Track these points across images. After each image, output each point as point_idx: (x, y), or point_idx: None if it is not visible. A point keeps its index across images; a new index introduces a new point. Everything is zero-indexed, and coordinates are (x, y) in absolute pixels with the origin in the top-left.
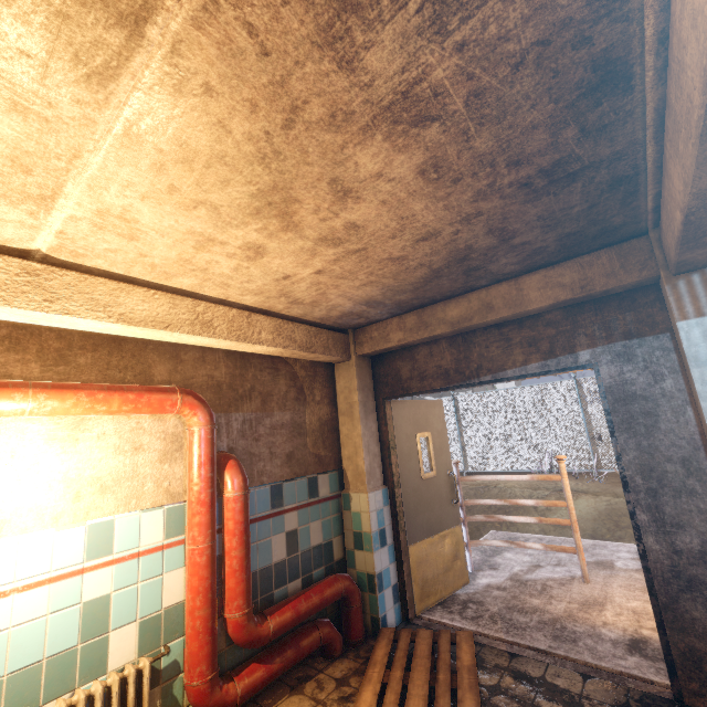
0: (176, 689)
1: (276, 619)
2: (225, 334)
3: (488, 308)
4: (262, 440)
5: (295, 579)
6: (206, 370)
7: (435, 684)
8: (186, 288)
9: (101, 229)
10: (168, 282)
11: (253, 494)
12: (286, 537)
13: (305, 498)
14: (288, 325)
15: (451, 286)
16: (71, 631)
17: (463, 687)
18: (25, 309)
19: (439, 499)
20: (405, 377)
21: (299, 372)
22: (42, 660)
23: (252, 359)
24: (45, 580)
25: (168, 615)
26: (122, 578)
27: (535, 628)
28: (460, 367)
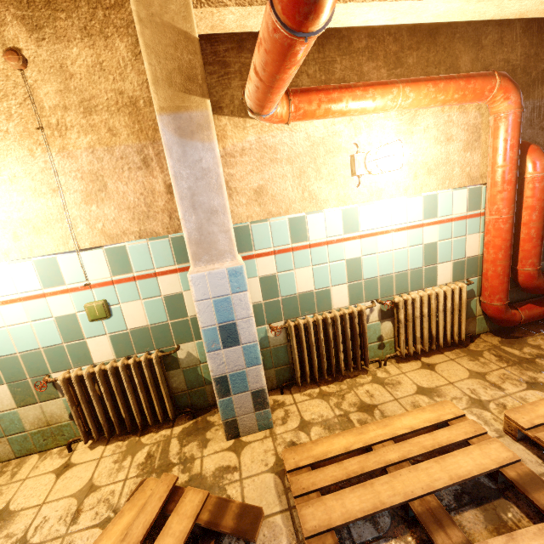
0: (471, 305)
1: None
2: None
3: None
4: None
5: None
6: (502, 54)
7: None
8: None
9: None
10: None
11: None
12: None
13: None
14: None
15: None
16: (418, 259)
17: None
18: (399, 1)
19: None
20: None
21: None
22: (407, 270)
23: None
24: (405, 228)
25: (468, 262)
26: (442, 233)
27: None
28: None
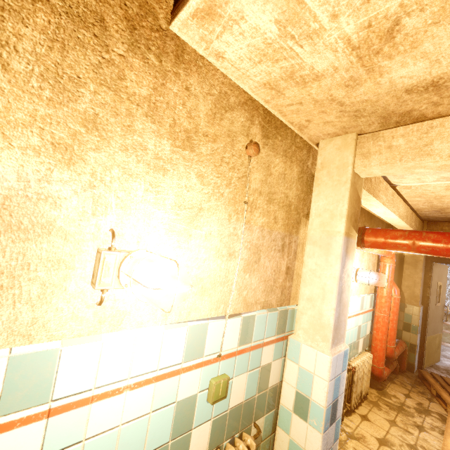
0: None
1: (396, 352)
2: (408, 222)
3: None
4: None
5: None
6: None
7: None
8: (407, 200)
9: (446, 186)
10: (409, 198)
11: None
12: None
13: None
14: (416, 218)
15: None
16: (355, 335)
17: None
18: (390, 211)
19: (438, 317)
20: None
21: None
22: (352, 342)
23: None
24: (355, 314)
25: (366, 338)
26: (362, 320)
27: None
28: None
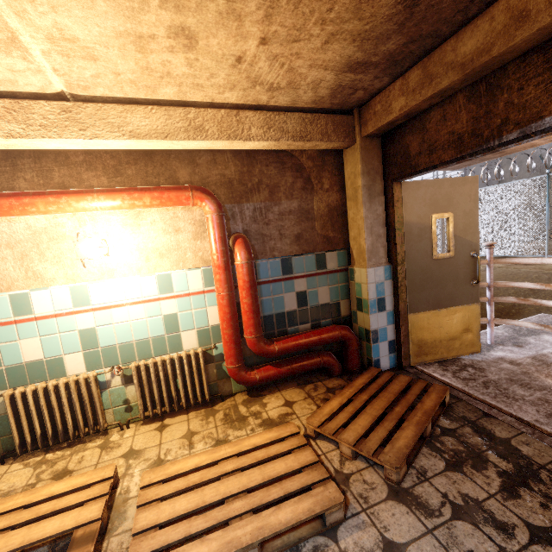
0: (224, 367)
1: (281, 344)
2: (217, 135)
3: (519, 20)
4: (271, 224)
5: (305, 323)
6: (218, 170)
7: (389, 412)
8: (175, 99)
9: (68, 57)
10: (158, 96)
11: (266, 264)
12: (296, 295)
13: (313, 269)
14: (279, 116)
15: (455, 2)
16: (160, 327)
17: (411, 421)
18: (71, 139)
19: (453, 279)
20: (414, 153)
21: (306, 164)
22: (149, 338)
23: (257, 156)
24: (141, 301)
25: (213, 330)
26: (182, 306)
27: (530, 402)
28: (477, 128)
